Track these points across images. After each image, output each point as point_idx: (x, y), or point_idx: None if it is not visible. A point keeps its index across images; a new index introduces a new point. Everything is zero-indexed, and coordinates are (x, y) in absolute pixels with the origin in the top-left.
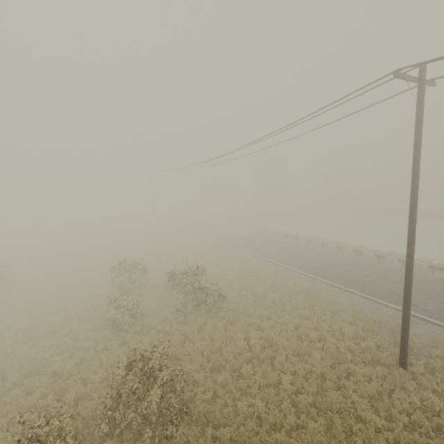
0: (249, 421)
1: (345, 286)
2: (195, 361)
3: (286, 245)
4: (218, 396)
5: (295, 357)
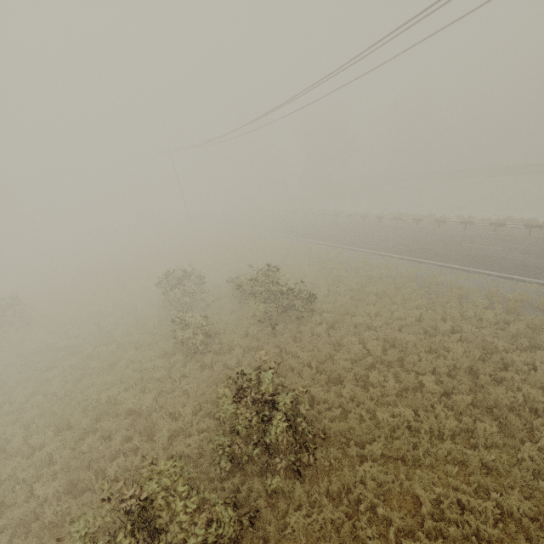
0: (399, 433)
1: (463, 266)
2: (306, 375)
3: (368, 228)
4: (347, 410)
5: (430, 355)
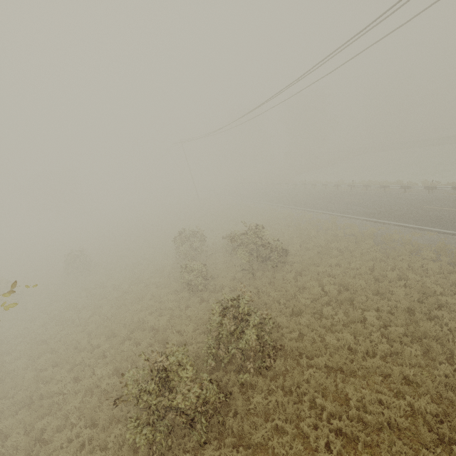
0: (341, 351)
1: (420, 225)
2: (275, 308)
3: (340, 195)
4: (304, 335)
5: (376, 296)
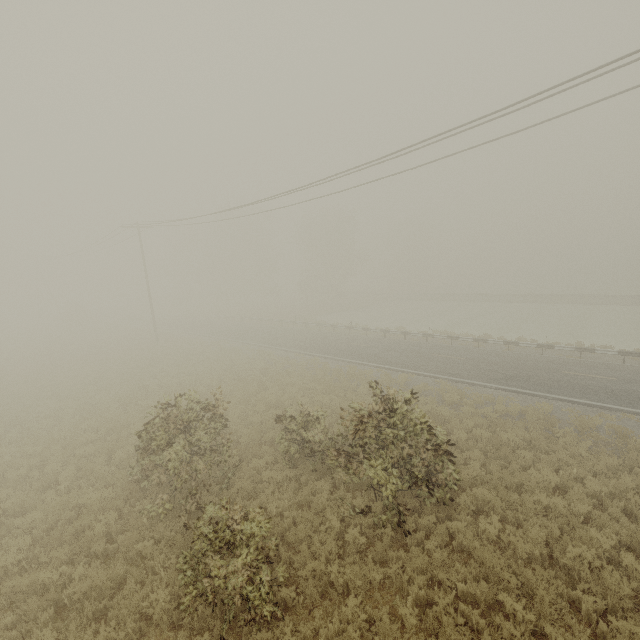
0: None
1: (597, 401)
2: None
3: (420, 348)
4: None
5: None
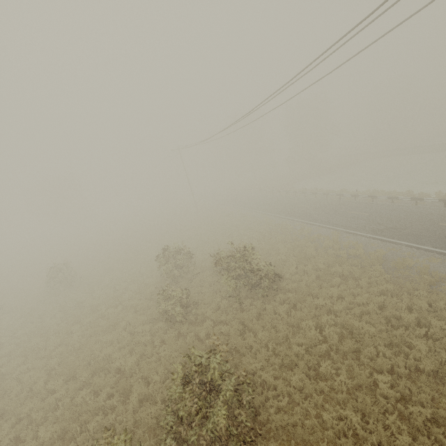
0: (343, 440)
1: (438, 248)
2: (260, 357)
3: (343, 206)
4: (295, 400)
5: (389, 350)
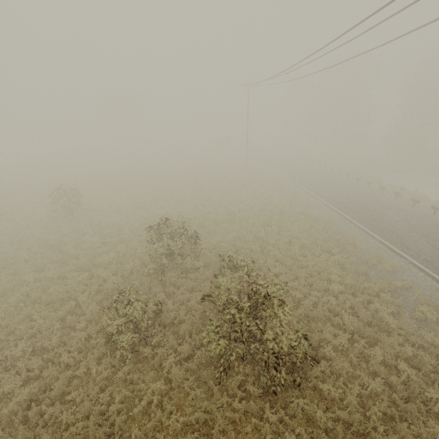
0: None
1: None
2: None
3: None
4: None
5: None
